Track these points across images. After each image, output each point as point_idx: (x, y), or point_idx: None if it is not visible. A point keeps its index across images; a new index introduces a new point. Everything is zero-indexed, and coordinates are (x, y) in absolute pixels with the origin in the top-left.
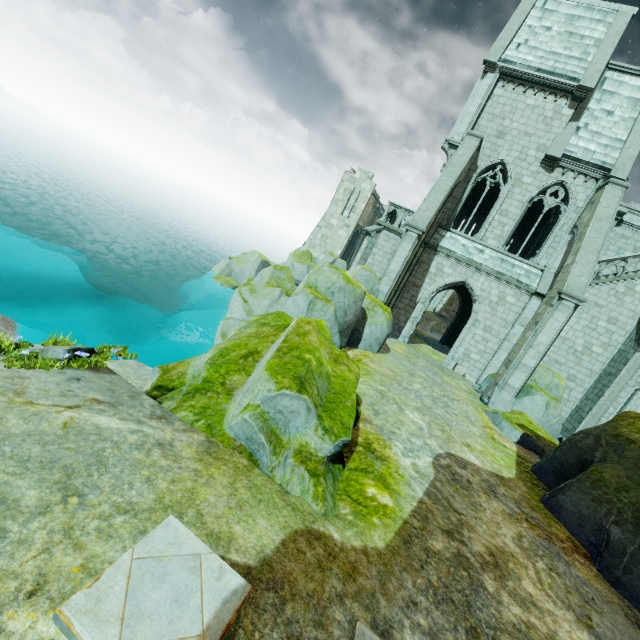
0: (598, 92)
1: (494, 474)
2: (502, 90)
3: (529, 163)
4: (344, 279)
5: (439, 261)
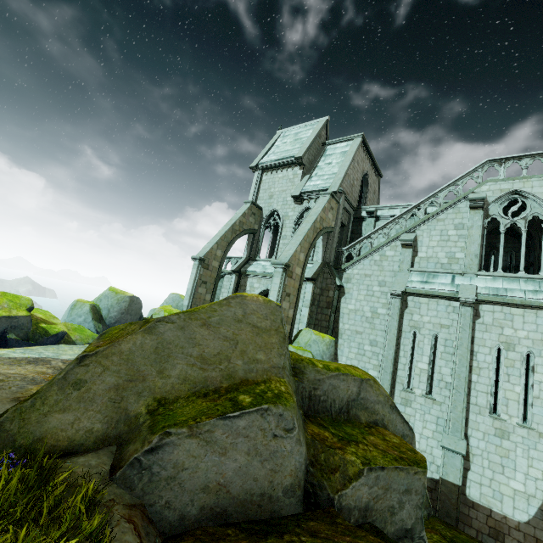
0: (323, 157)
1: None
2: (266, 176)
3: (289, 205)
4: (110, 290)
5: (250, 281)
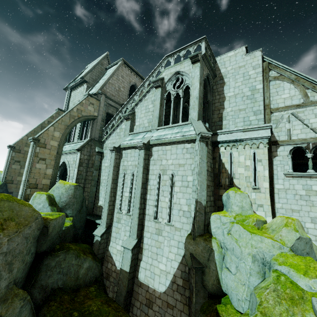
0: (103, 76)
1: None
2: (73, 93)
3: None
4: None
5: None
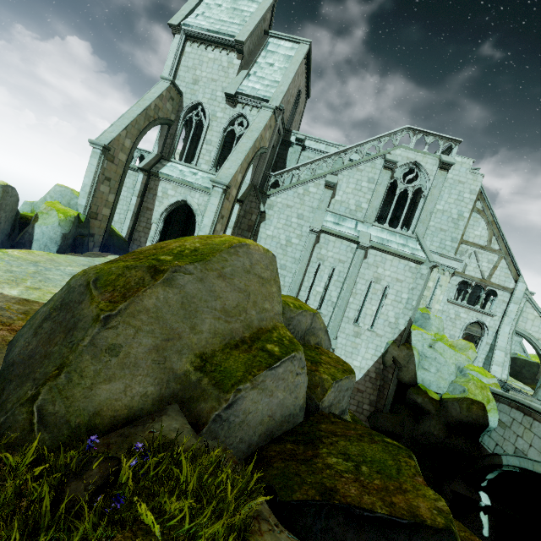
0: (264, 51)
1: (22, 299)
2: (191, 48)
3: (219, 102)
4: None
5: (163, 186)
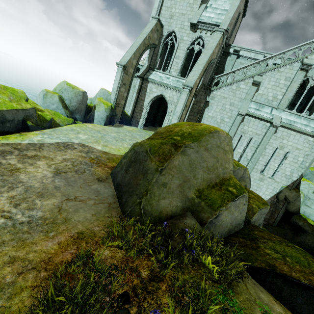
0: None
1: (104, 151)
2: None
3: (185, 29)
4: (67, 85)
5: (150, 86)
